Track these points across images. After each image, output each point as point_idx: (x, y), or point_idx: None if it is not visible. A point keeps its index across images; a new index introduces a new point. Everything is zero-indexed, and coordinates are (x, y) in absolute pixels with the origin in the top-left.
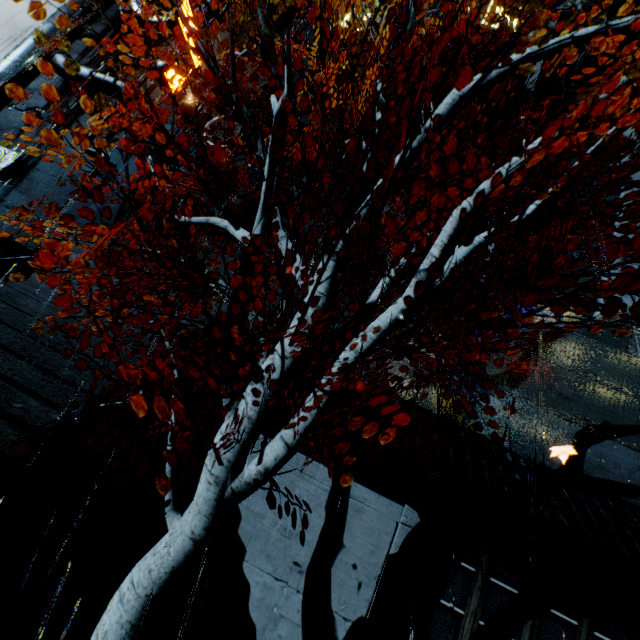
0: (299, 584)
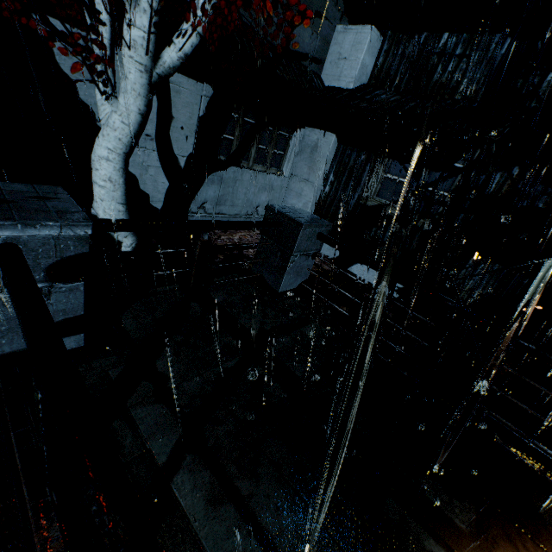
0: (153, 147)
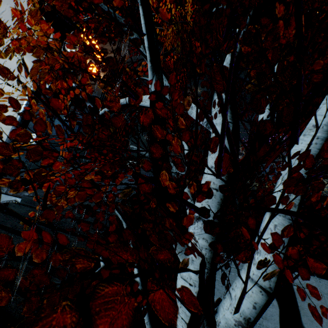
0: None
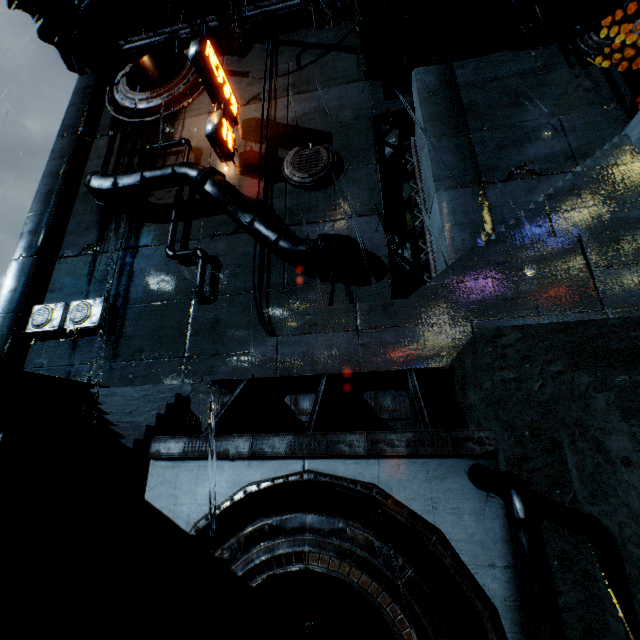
0: None
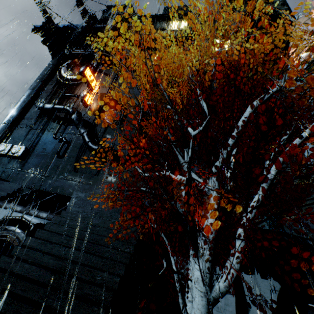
0: None
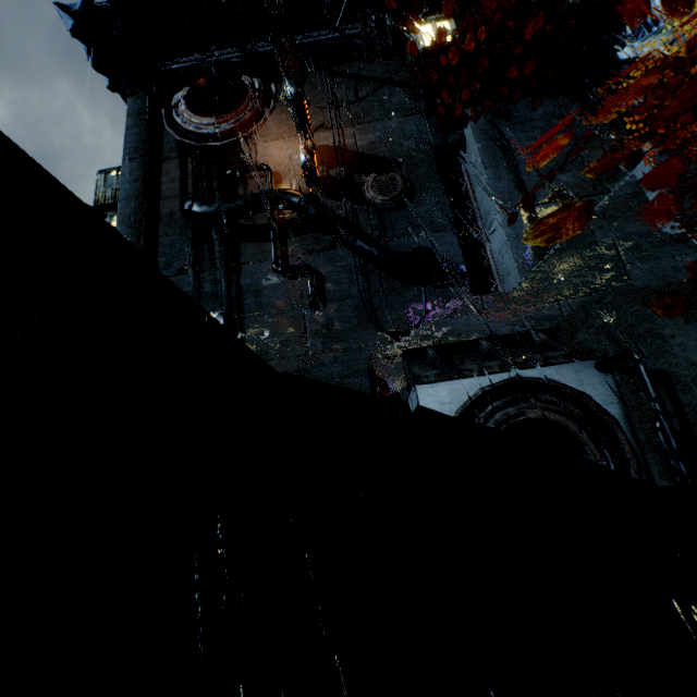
0: None
